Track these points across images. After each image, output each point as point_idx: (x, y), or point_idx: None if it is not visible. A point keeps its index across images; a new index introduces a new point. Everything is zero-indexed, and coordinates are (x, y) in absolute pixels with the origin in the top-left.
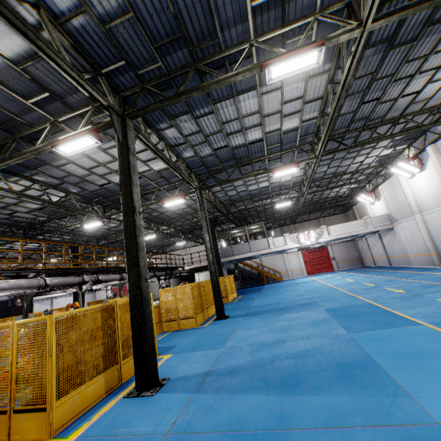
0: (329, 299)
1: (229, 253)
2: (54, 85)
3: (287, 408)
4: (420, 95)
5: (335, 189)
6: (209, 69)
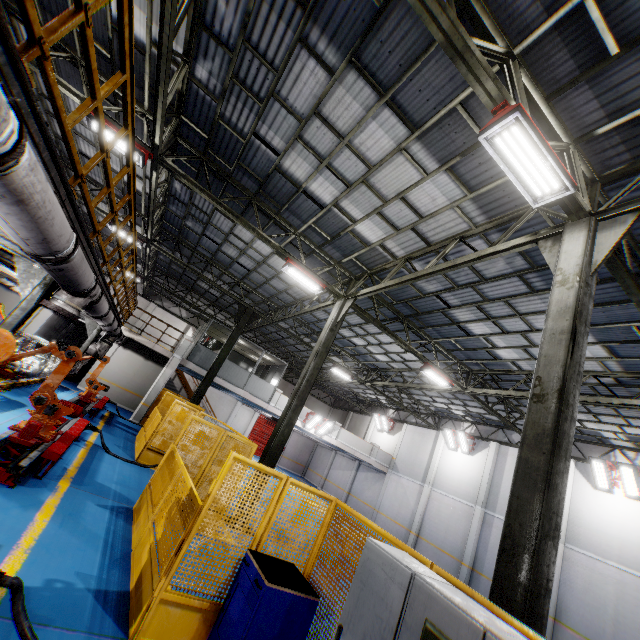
0: None
1: None
2: (635, 63)
3: None
4: None
5: (370, 391)
6: None
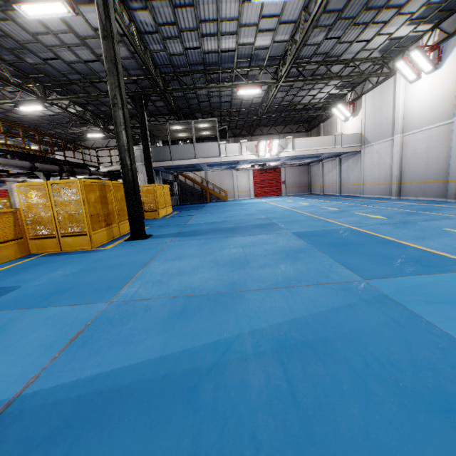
0: (291, 221)
1: (166, 157)
2: None
3: None
4: None
5: (313, 91)
6: None
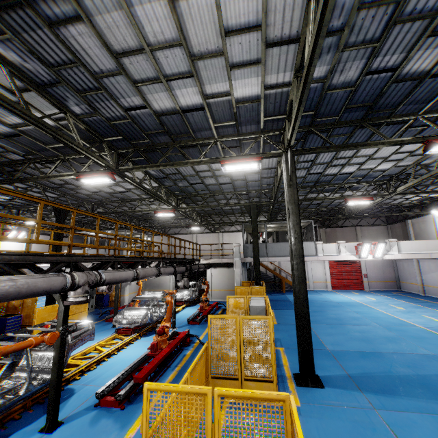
0: None
1: (262, 253)
2: None
3: None
4: None
5: (408, 195)
6: None
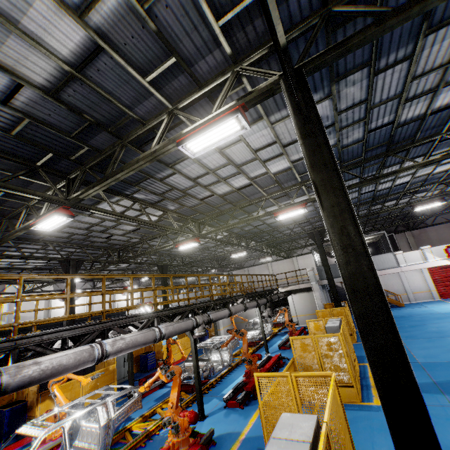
0: None
1: (338, 273)
2: (184, 41)
3: None
4: None
5: None
6: None
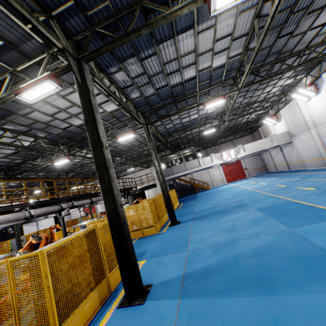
0: (255, 200)
1: (170, 173)
2: (6, 33)
3: (277, 310)
4: (324, 27)
5: (246, 116)
6: (154, 5)
